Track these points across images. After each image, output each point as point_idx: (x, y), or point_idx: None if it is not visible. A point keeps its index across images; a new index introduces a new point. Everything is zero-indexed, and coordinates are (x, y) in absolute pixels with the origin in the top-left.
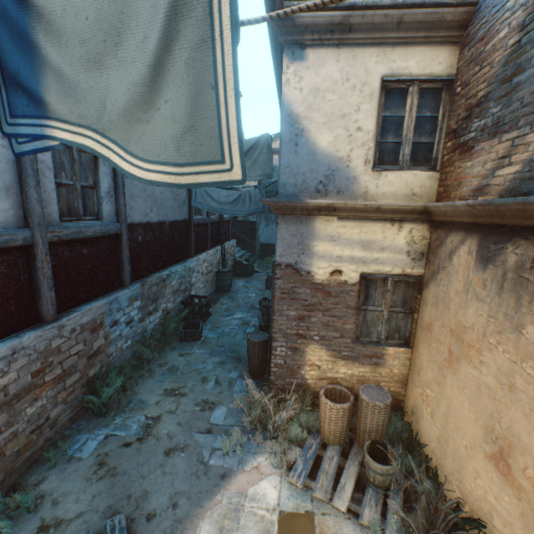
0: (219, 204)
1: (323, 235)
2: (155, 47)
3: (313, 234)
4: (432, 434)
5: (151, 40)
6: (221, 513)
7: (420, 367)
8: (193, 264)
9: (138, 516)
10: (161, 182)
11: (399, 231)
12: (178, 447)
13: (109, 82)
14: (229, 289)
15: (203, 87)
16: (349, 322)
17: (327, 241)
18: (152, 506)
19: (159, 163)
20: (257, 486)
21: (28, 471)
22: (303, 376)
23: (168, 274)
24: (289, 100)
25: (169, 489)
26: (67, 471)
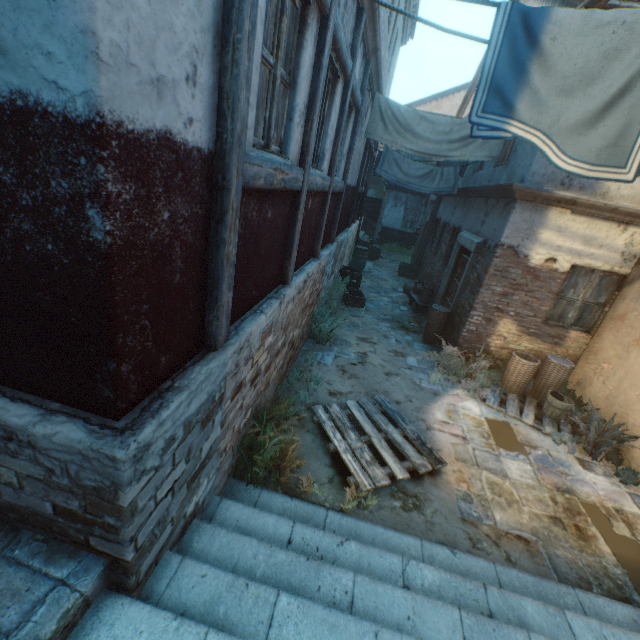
0: (406, 177)
1: (551, 225)
2: (613, 93)
3: (543, 222)
4: (600, 394)
5: (612, 88)
6: (445, 410)
7: (599, 349)
8: (349, 235)
9: (389, 400)
10: (575, 173)
11: (621, 233)
12: (393, 373)
13: (569, 106)
14: (363, 268)
15: (633, 122)
16: (545, 305)
17: (553, 231)
18: (395, 398)
19: (579, 162)
20: (463, 403)
21: (295, 364)
22: (487, 344)
23: (343, 240)
24: None
25: (401, 393)
26: (322, 369)
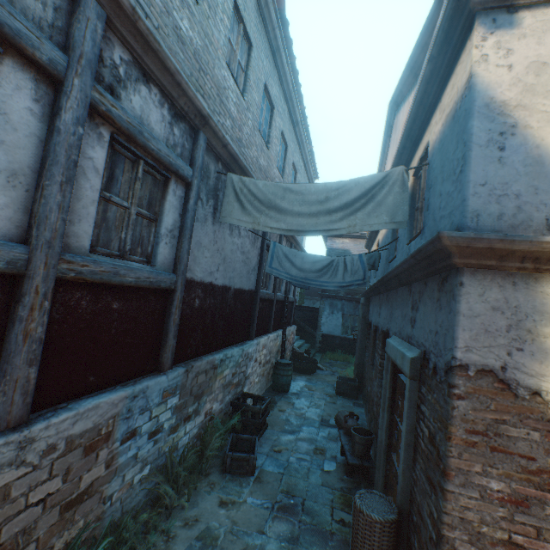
0: (301, 272)
1: None
2: None
3: (543, 309)
4: None
5: None
6: None
7: None
8: (251, 349)
9: None
10: None
11: None
12: None
13: None
14: (288, 388)
15: None
16: None
17: None
18: None
19: None
20: None
21: None
22: None
23: (222, 359)
24: (485, 83)
25: None
26: None
